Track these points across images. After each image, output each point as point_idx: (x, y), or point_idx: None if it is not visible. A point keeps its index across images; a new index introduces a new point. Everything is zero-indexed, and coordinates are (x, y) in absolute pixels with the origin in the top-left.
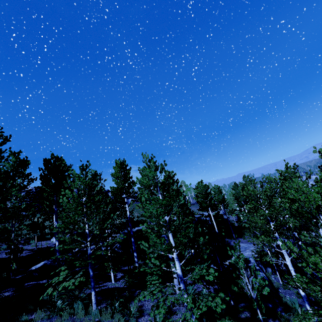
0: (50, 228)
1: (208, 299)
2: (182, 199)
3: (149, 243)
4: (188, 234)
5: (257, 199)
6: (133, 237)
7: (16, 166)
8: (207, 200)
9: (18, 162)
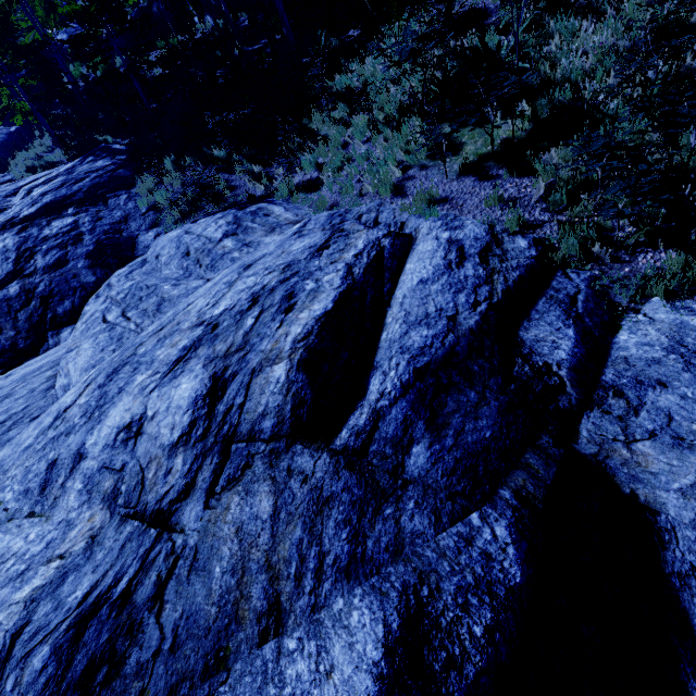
0: None
1: None
2: None
3: None
4: None
5: None
6: None
7: None
8: None
9: None
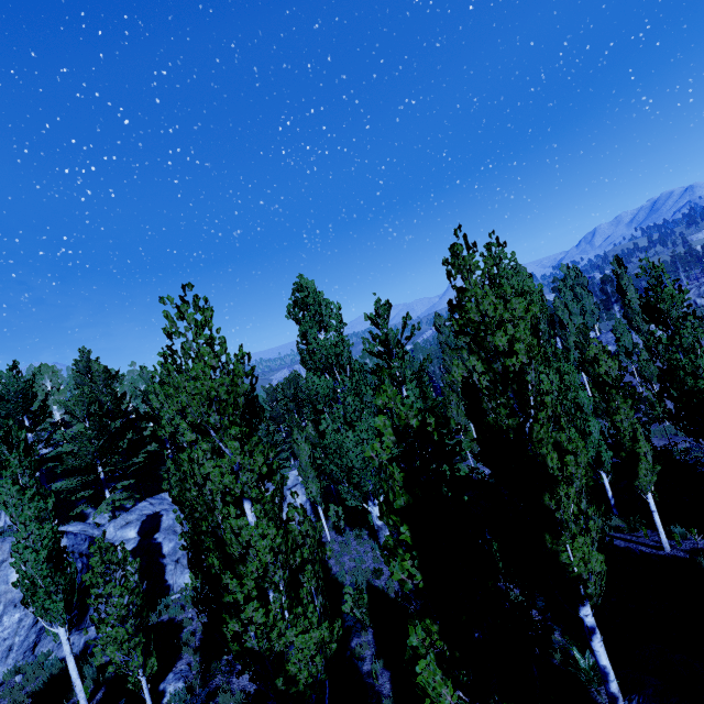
0: None
1: None
2: None
3: None
4: None
5: None
6: None
7: None
8: None
9: None
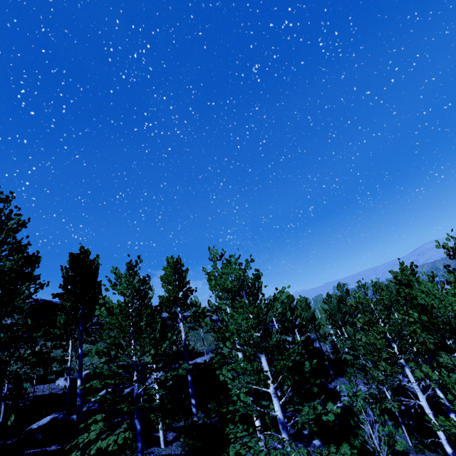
0: (60, 361)
1: (330, 451)
2: (280, 307)
3: (232, 373)
4: (294, 355)
5: (371, 310)
6: (190, 373)
7: (21, 264)
8: (292, 318)
9: (24, 259)
